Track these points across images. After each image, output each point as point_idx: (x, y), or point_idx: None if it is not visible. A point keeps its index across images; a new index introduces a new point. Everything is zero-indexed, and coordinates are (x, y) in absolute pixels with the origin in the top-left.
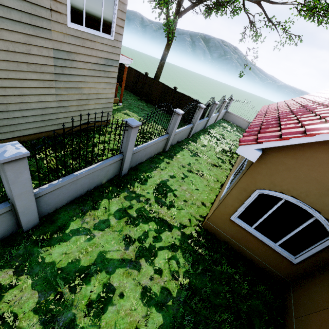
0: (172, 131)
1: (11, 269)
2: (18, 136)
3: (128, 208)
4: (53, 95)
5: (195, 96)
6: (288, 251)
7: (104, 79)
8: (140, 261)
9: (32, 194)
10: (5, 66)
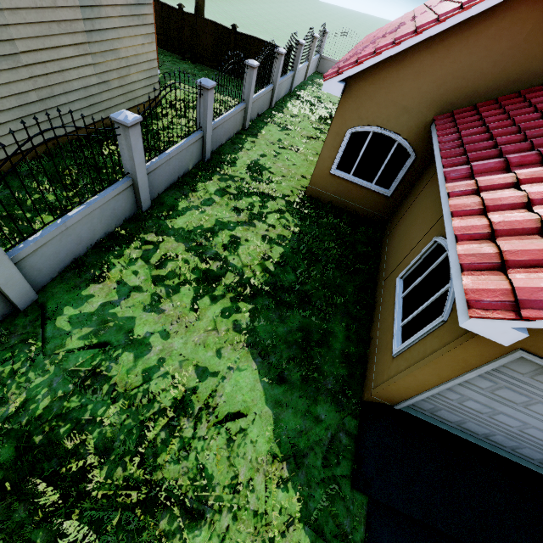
0: (250, 96)
1: (152, 234)
2: (70, 132)
3: (226, 188)
4: (91, 66)
5: (266, 38)
6: (383, 187)
7: (140, 30)
8: (253, 222)
9: (145, 167)
10: (39, 31)
